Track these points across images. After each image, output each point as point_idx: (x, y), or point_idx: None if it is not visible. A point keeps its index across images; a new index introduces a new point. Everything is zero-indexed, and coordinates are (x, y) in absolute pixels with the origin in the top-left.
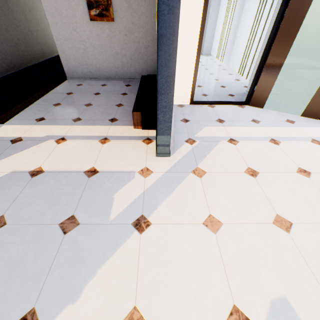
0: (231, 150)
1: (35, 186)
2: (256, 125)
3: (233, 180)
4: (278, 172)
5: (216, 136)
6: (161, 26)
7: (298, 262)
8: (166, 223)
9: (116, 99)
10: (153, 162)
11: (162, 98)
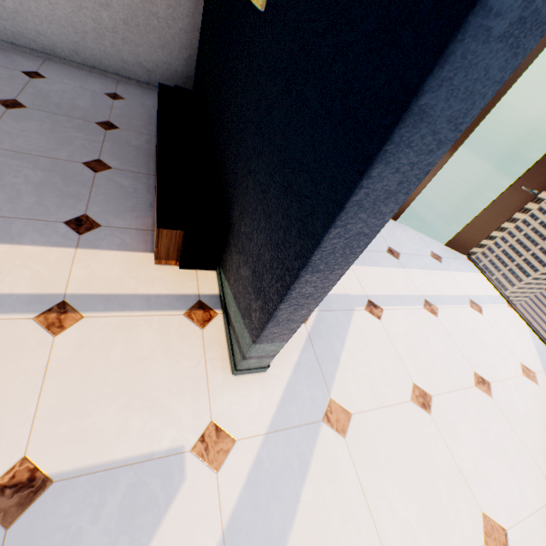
0: (377, 336)
1: None
2: (397, 264)
3: (401, 429)
4: (455, 390)
5: (344, 293)
6: (444, 77)
7: None
8: None
9: (82, 139)
10: (230, 399)
11: (310, 279)
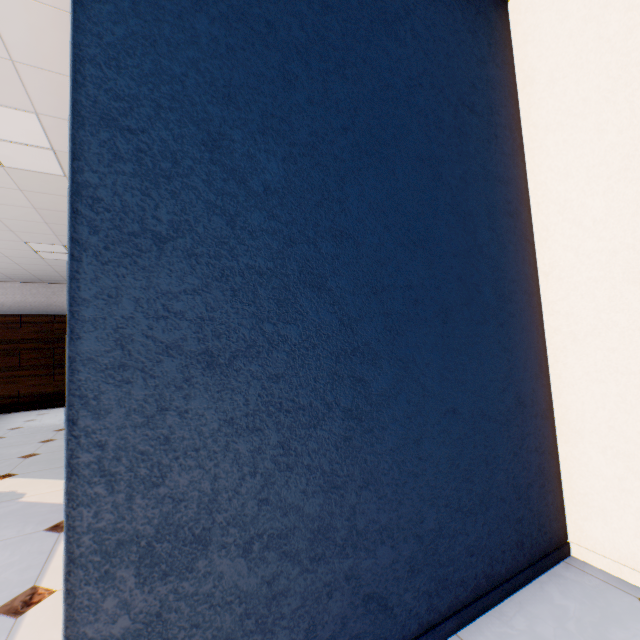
0: None
1: (8, 546)
2: None
3: None
4: None
5: None
6: None
7: None
8: None
9: None
10: None
11: None
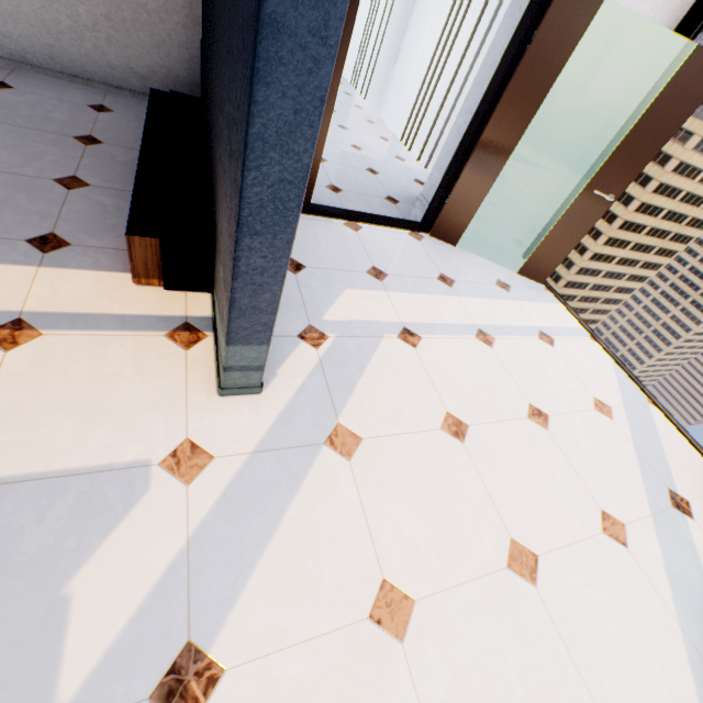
0: (409, 364)
1: None
2: (449, 292)
3: (423, 455)
4: (501, 421)
5: (372, 320)
6: None
7: (560, 661)
8: (271, 650)
9: (56, 154)
10: (212, 419)
11: (253, 246)
